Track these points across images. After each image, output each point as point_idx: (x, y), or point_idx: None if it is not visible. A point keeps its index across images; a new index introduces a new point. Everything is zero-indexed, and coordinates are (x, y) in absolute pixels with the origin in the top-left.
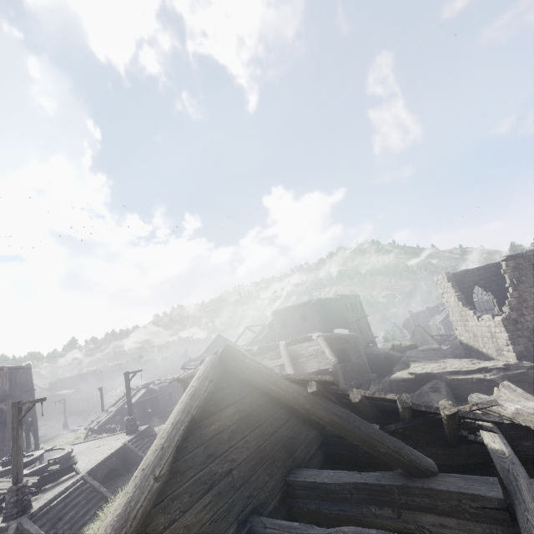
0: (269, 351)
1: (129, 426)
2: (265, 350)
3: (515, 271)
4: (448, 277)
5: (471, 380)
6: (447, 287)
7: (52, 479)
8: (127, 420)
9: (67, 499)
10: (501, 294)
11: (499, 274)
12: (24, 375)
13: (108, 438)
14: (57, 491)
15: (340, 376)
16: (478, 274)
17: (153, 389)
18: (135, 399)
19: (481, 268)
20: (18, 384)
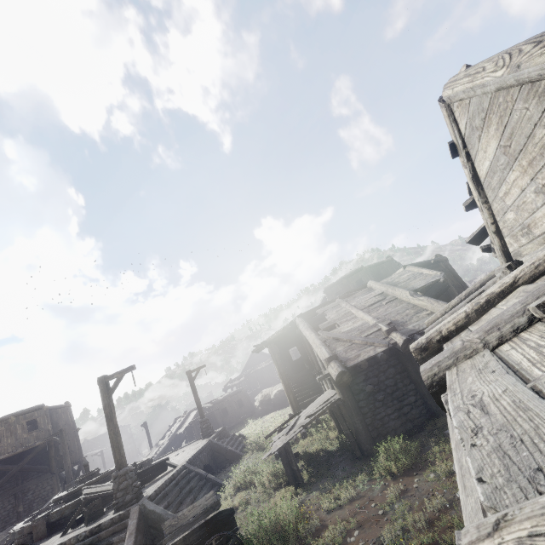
0: (357, 291)
1: (204, 429)
2: (352, 291)
3: None
4: None
5: None
6: None
7: (147, 478)
8: (200, 422)
9: (177, 486)
10: None
11: None
12: (64, 414)
13: (181, 449)
14: (164, 479)
15: (452, 287)
16: None
17: (205, 407)
18: (188, 422)
19: None
20: (59, 425)
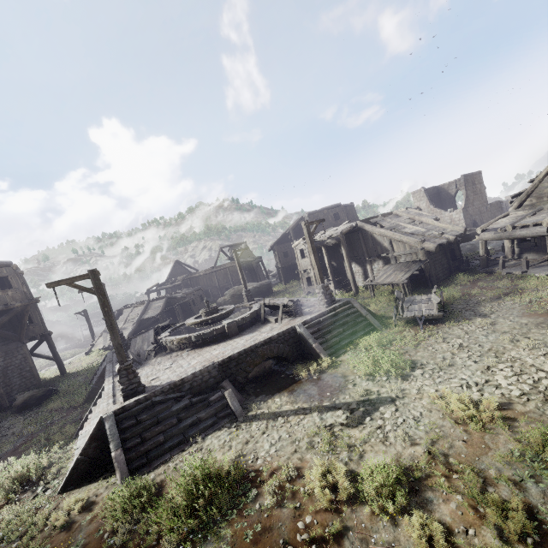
0: (389, 215)
1: (249, 297)
2: (386, 214)
3: (466, 183)
4: (425, 190)
5: (461, 236)
6: (422, 197)
7: None
8: (246, 291)
9: None
10: (438, 205)
11: (437, 193)
12: None
13: None
14: None
15: None
16: (430, 192)
17: (174, 297)
18: (156, 309)
19: (431, 188)
20: None
